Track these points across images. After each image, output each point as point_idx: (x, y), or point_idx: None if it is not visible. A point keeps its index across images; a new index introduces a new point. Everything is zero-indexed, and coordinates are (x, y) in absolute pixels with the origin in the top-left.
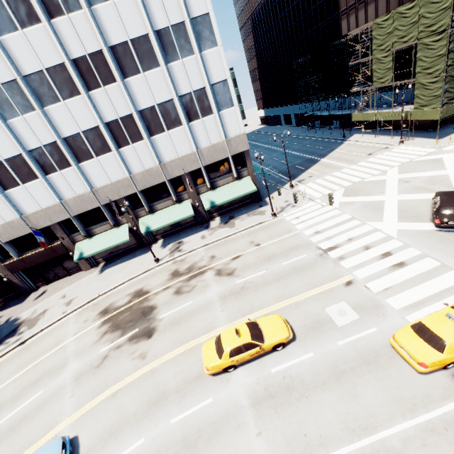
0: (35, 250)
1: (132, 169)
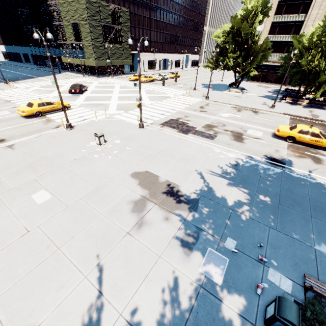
0: None
1: None
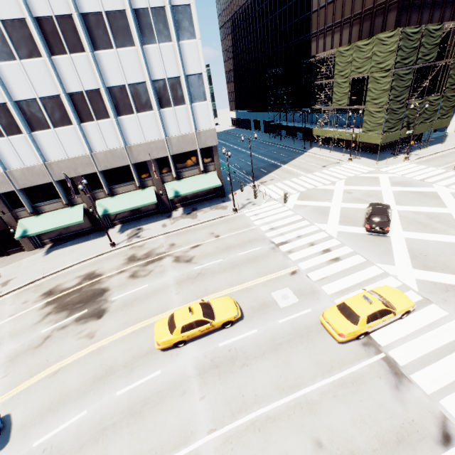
0: None
1: (94, 147)
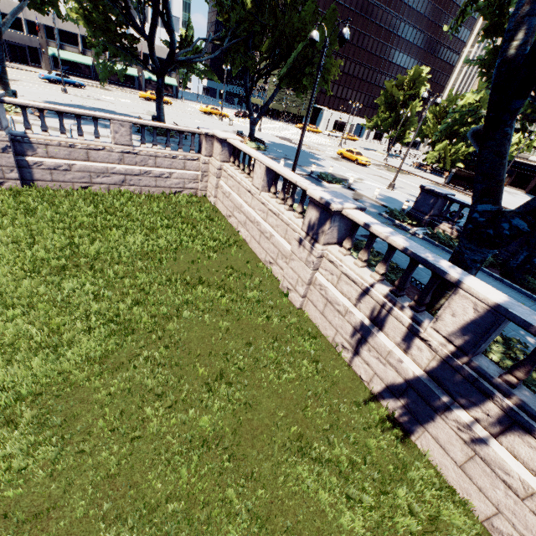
0: (15, 31)
1: None
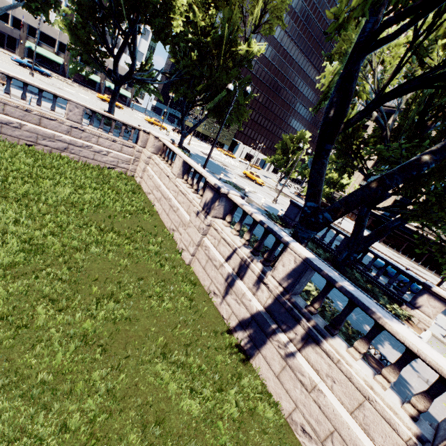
0: (0, 21)
1: None
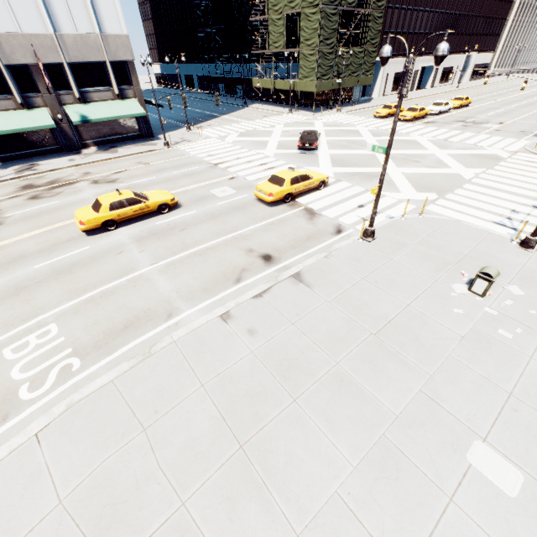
0: None
1: None
